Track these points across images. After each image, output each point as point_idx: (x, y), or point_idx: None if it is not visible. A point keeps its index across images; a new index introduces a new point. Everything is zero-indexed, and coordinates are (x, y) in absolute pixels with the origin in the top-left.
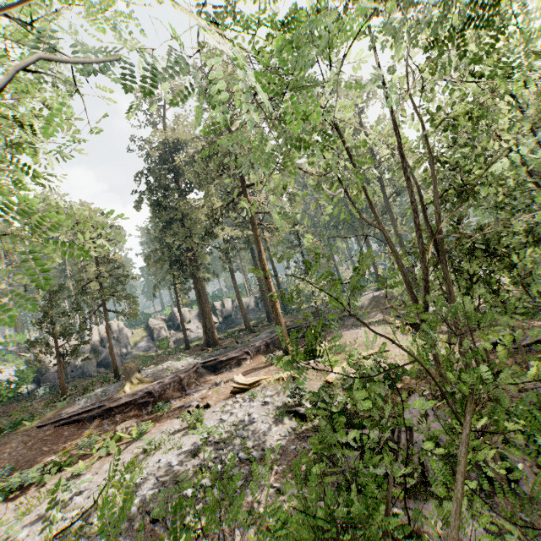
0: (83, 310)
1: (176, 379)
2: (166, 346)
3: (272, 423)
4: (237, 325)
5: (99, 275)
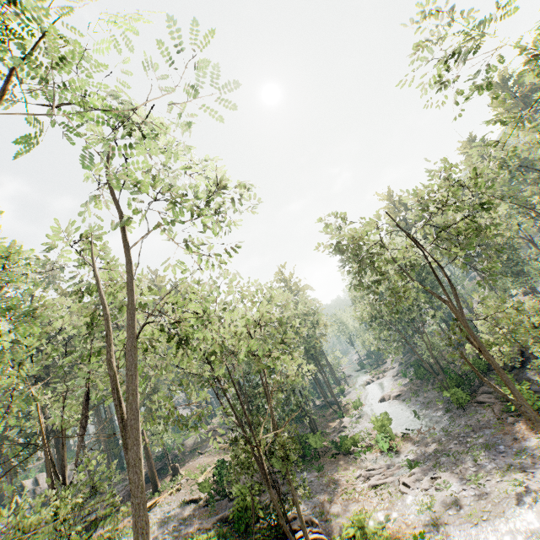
0: None
1: None
2: None
3: (180, 510)
4: None
5: None
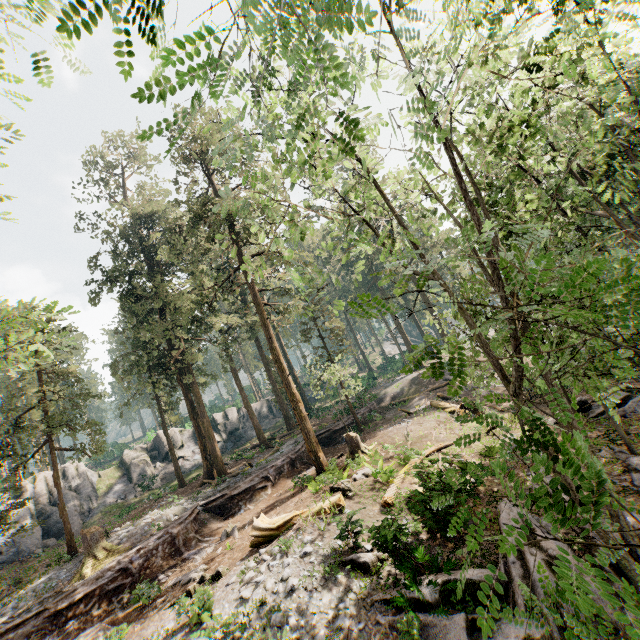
0: (15, 455)
1: (166, 539)
2: (149, 487)
3: (321, 587)
4: (247, 441)
5: (41, 400)
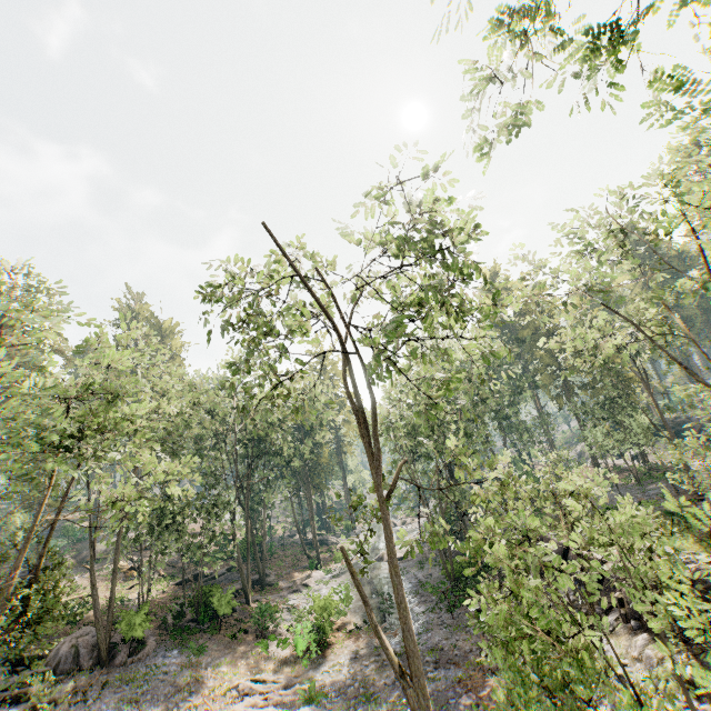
0: None
1: None
2: None
3: None
4: None
5: None
